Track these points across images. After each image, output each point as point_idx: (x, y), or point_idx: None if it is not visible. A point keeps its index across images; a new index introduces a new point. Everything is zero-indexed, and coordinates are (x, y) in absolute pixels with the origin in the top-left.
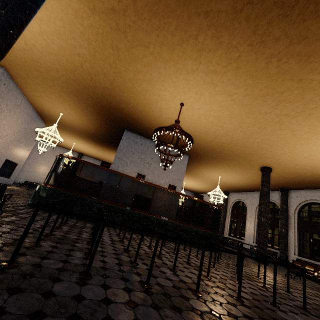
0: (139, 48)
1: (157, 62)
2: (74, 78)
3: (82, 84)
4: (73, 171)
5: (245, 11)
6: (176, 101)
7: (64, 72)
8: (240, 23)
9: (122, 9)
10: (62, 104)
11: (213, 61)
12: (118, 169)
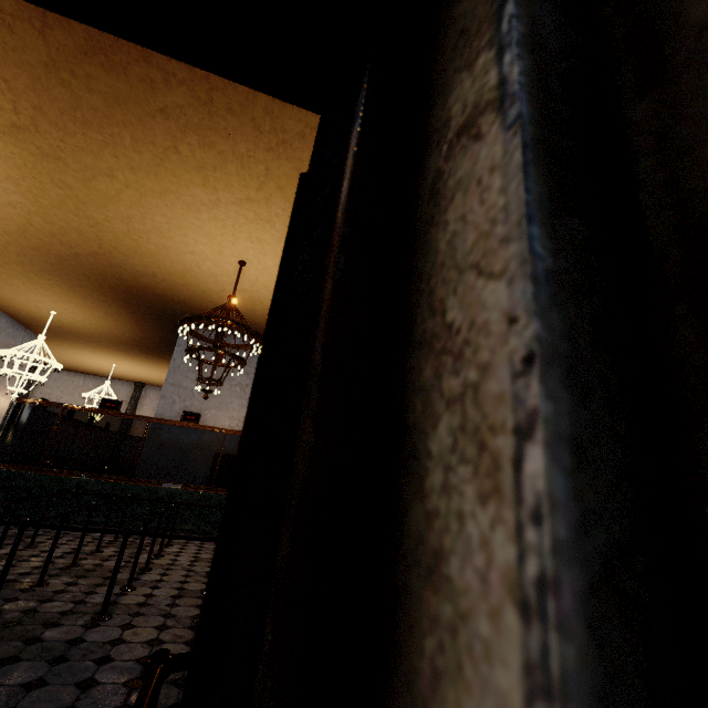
0: (101, 179)
1: (148, 198)
2: (32, 245)
3: (51, 253)
4: (127, 422)
5: (217, 100)
6: (229, 259)
7: (8, 237)
8: (226, 120)
9: (30, 124)
10: (43, 294)
11: (234, 183)
12: (174, 408)
